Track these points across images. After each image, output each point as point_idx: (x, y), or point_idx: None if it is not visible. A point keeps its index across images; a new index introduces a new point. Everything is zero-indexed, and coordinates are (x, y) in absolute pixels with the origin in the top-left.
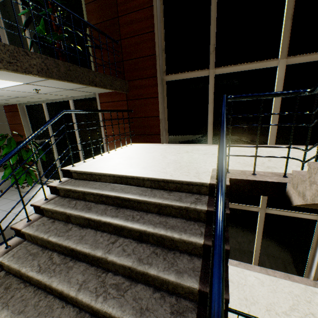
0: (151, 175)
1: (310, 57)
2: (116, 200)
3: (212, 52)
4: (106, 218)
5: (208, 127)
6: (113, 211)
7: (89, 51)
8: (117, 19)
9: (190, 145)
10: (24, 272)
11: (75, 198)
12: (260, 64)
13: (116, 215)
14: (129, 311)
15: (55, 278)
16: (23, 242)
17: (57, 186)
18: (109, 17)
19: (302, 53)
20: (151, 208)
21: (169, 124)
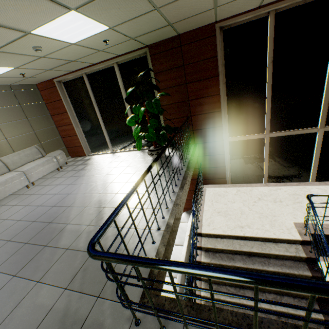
0: (262, 235)
1: None
2: (246, 252)
3: (267, 123)
4: (250, 266)
5: (264, 171)
6: (248, 259)
7: (162, 123)
8: (187, 102)
9: (253, 187)
10: (223, 299)
11: (215, 252)
12: (304, 130)
13: (253, 263)
14: (289, 308)
15: (242, 299)
16: (201, 282)
17: (201, 246)
18: (180, 100)
19: None
20: (270, 256)
21: (231, 170)
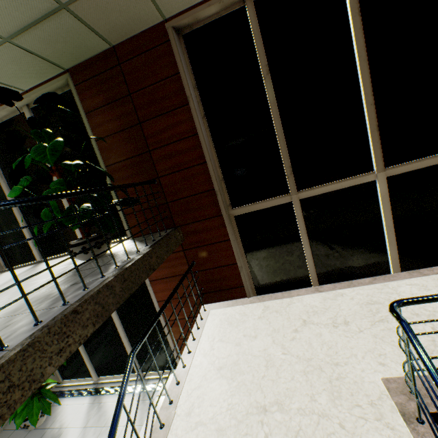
0: (311, 433)
1: (411, 166)
2: None
3: (289, 175)
4: None
5: (307, 263)
6: None
7: (113, 197)
8: (147, 154)
9: (293, 297)
10: None
11: None
12: (354, 180)
13: None
14: None
15: None
16: None
17: None
18: (136, 152)
19: (400, 163)
20: None
21: (251, 268)
